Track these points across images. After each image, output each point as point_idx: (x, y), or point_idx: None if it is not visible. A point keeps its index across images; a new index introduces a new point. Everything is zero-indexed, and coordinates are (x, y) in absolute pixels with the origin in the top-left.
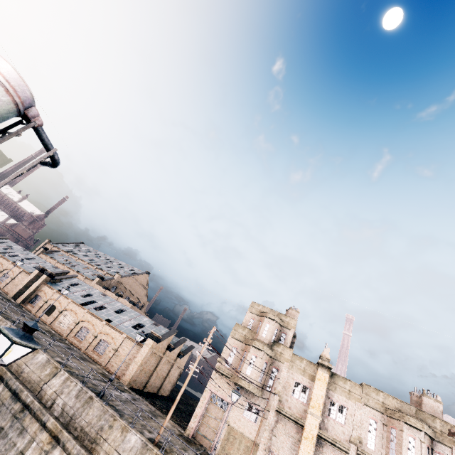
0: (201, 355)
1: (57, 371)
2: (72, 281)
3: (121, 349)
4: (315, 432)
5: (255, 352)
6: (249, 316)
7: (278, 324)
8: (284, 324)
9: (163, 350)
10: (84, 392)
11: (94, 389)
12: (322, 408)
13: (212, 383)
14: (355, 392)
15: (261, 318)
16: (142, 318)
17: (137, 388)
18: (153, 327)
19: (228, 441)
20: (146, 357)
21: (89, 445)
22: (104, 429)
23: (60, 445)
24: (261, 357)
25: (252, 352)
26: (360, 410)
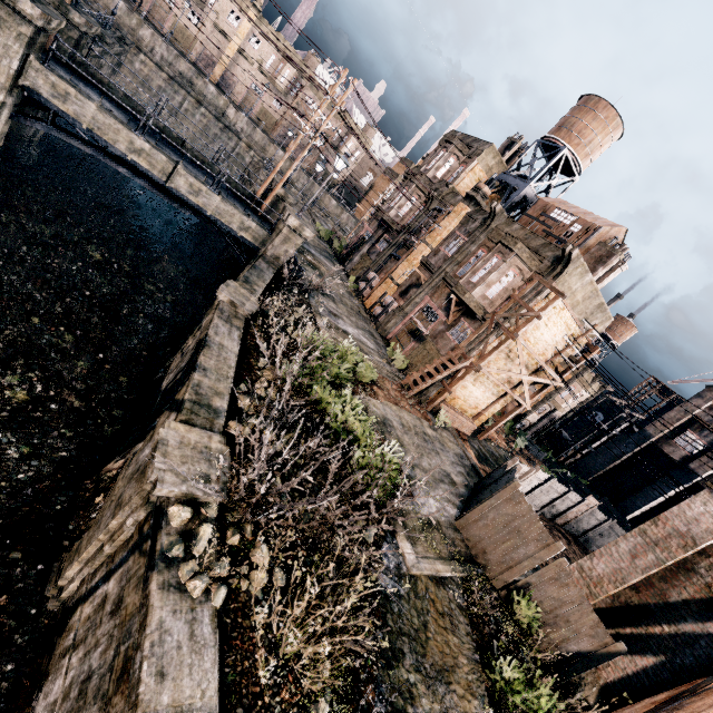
0: None
1: None
2: None
3: None
4: (237, 48)
5: None
6: None
7: None
8: None
9: None
10: None
11: None
12: (246, 36)
13: None
14: (271, 35)
15: None
16: None
17: None
18: None
19: (175, 31)
20: None
21: None
22: None
23: None
24: None
25: None
26: (270, 47)
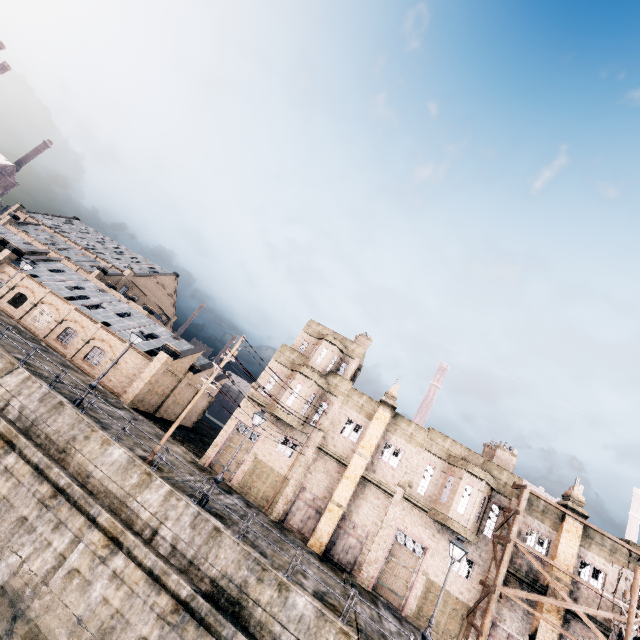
0: (220, 369)
1: (13, 368)
2: (53, 265)
3: (122, 361)
4: (359, 473)
5: (302, 381)
6: (302, 337)
7: (339, 351)
8: (348, 352)
9: (184, 371)
10: (52, 396)
11: (70, 397)
12: (374, 449)
13: (241, 411)
14: (419, 436)
15: (318, 342)
16: (157, 327)
17: (145, 411)
18: (171, 340)
19: (253, 474)
20: (158, 375)
21: (56, 455)
22: (78, 440)
23: (15, 451)
24: (309, 387)
25: (298, 380)
26: (419, 455)
